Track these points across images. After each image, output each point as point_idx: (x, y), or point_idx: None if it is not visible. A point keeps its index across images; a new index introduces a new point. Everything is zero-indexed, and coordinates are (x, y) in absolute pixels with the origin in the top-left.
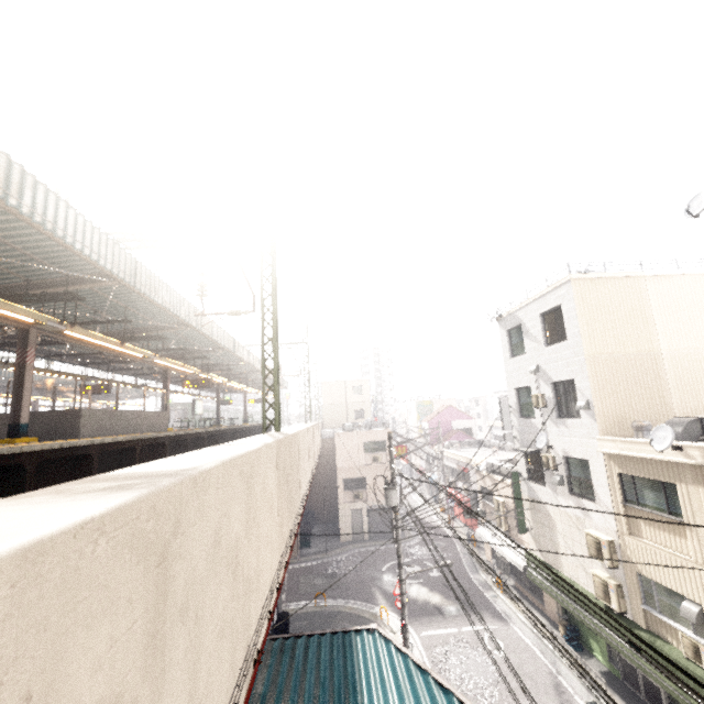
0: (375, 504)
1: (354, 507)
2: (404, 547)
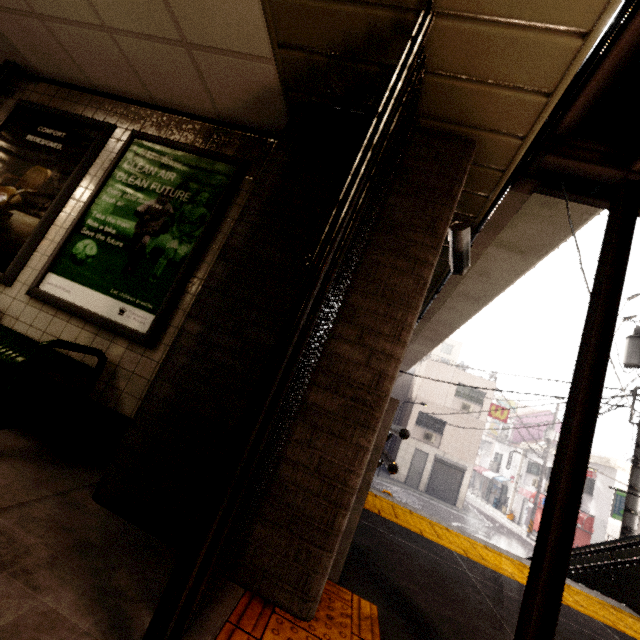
0: (446, 457)
1: (420, 447)
2: (472, 520)
